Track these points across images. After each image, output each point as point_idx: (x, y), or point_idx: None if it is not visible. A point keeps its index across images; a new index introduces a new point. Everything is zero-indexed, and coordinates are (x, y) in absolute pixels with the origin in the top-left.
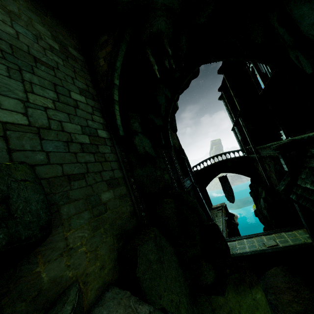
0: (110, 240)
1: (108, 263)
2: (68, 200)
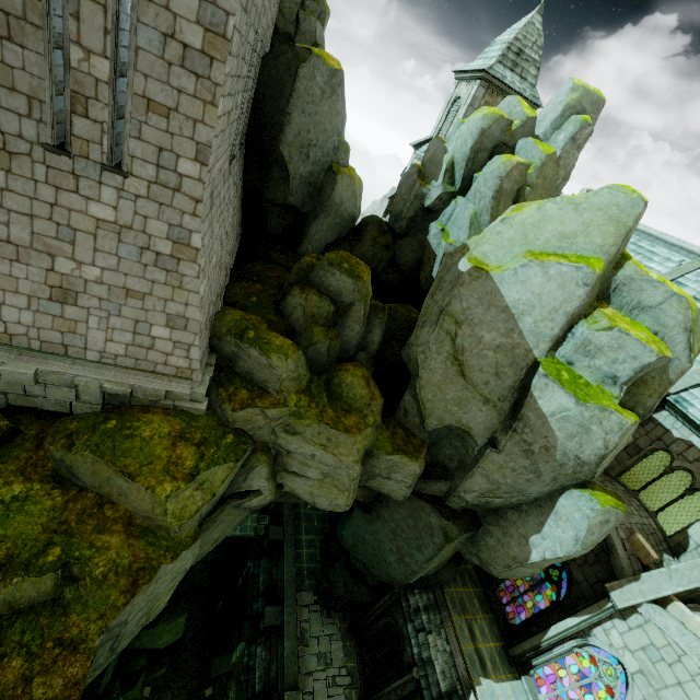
0: None
1: None
2: None
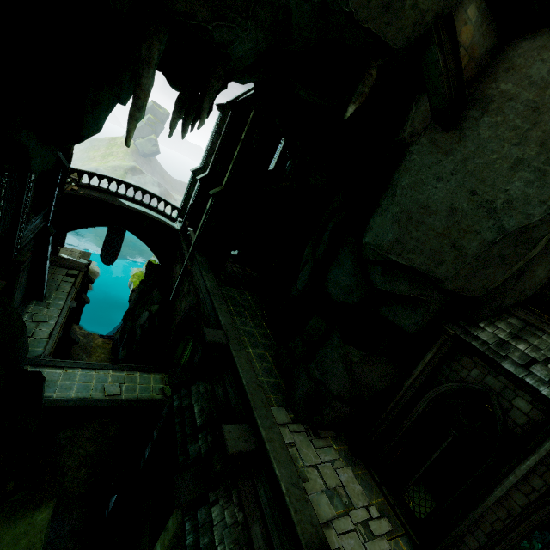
0: None
1: None
2: None
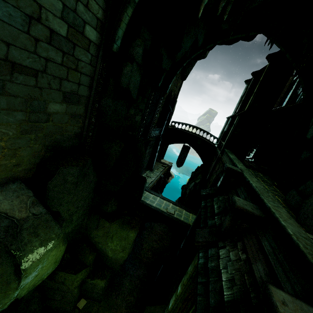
0: (38, 147)
1: (25, 164)
2: (1, 91)
